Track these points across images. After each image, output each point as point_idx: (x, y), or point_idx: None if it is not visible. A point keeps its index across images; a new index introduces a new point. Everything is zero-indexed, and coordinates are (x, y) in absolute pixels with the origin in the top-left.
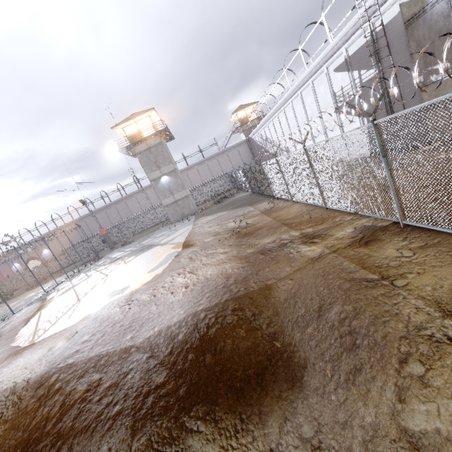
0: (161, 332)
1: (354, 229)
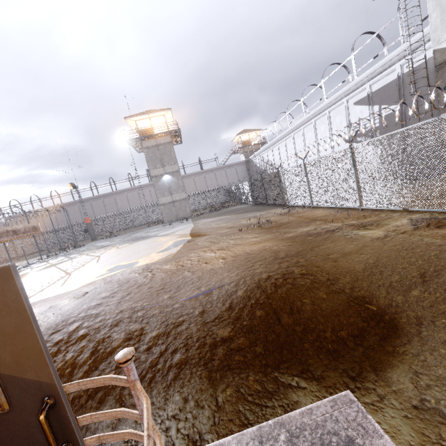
0: (212, 291)
1: (412, 220)
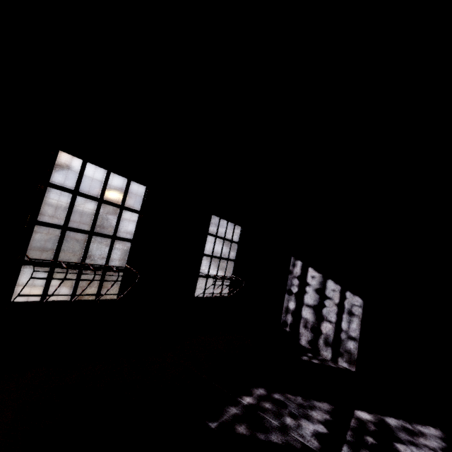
0: None
1: None
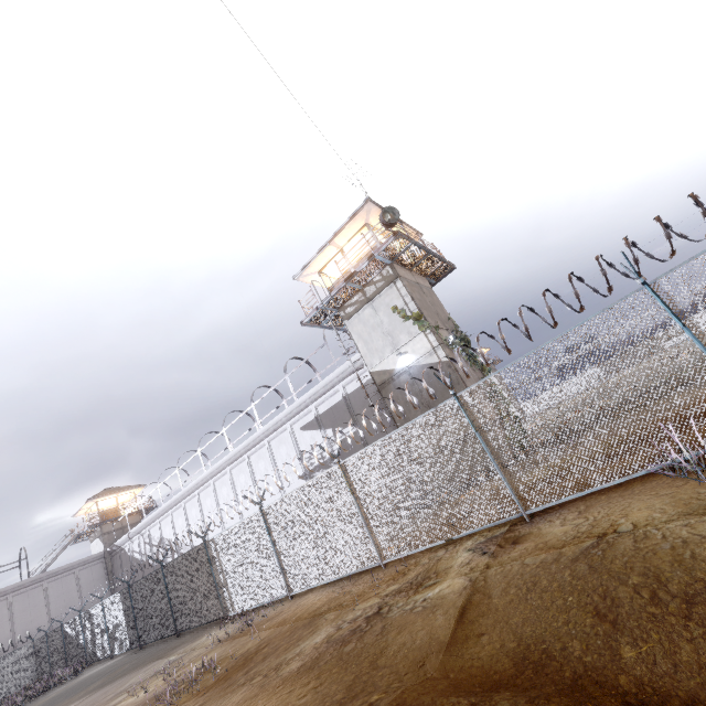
0: None
1: (473, 549)
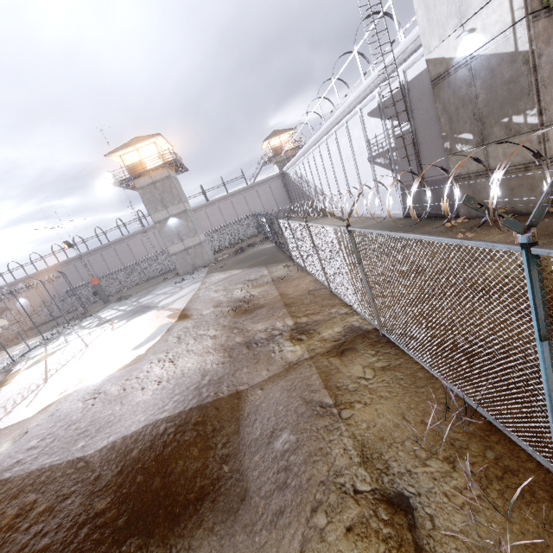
0: (114, 444)
1: (342, 329)
